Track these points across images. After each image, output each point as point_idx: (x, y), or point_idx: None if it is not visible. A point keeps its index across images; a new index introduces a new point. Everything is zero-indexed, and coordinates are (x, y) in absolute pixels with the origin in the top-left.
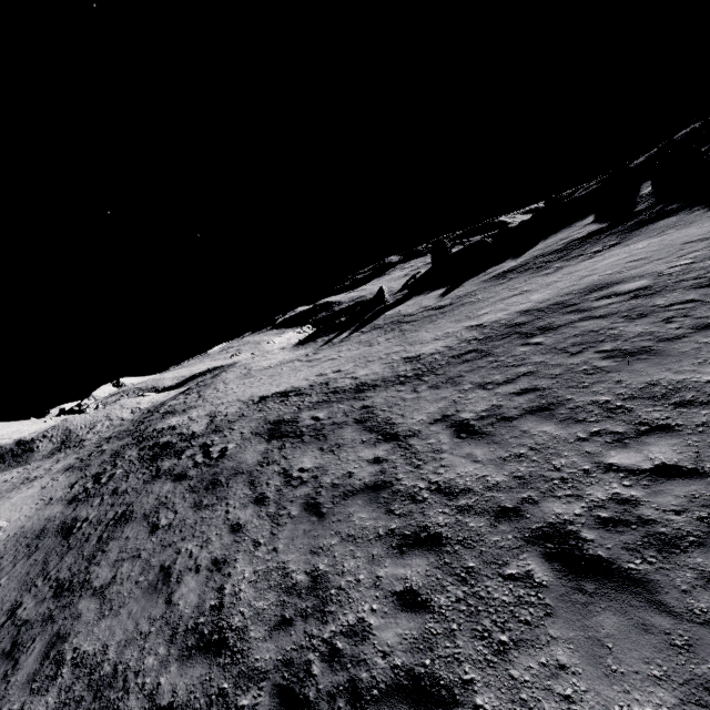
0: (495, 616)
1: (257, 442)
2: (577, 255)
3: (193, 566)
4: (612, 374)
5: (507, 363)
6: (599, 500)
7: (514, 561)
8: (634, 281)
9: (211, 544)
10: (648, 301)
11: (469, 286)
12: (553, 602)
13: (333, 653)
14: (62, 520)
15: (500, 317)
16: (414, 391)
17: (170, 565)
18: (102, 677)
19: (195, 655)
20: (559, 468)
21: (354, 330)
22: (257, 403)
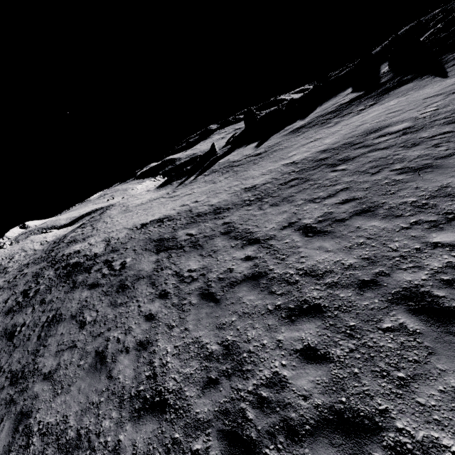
0: (387, 359)
1: (149, 255)
2: (348, 113)
3: (123, 348)
4: (410, 183)
5: (325, 184)
6: (438, 268)
7: (386, 318)
8: (398, 124)
9: (133, 331)
10: (415, 135)
11: (275, 139)
12: (431, 344)
13: (261, 401)
14: (4, 327)
15: (307, 156)
16: (260, 209)
17: (103, 350)
18: (68, 441)
19: (144, 415)
20: (396, 249)
21: (198, 174)
22: (140, 228)
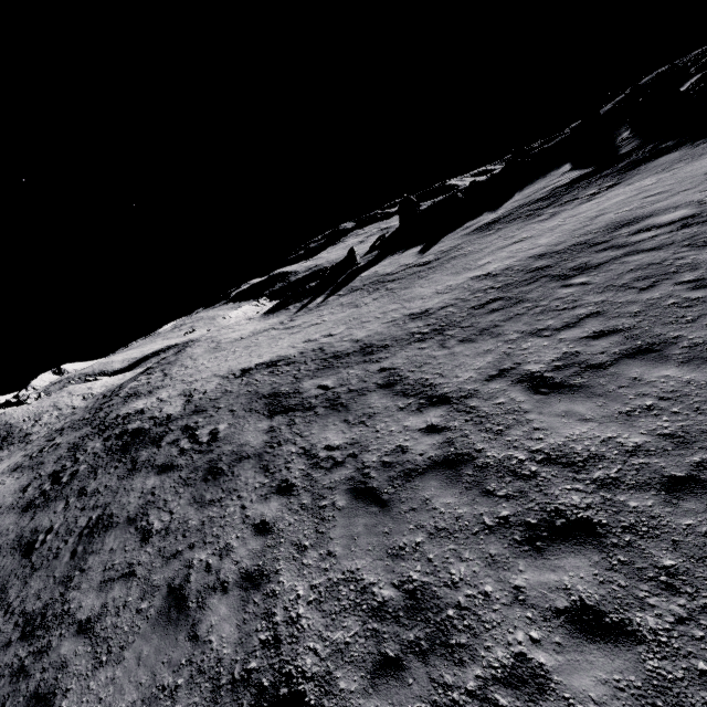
0: None
1: (256, 419)
2: (570, 200)
3: (216, 584)
4: None
5: (554, 307)
6: None
7: None
8: (669, 212)
9: (233, 551)
10: None
11: (451, 241)
12: None
13: None
14: (18, 534)
15: (511, 264)
16: (442, 347)
17: (181, 584)
18: None
19: None
20: None
21: (329, 294)
22: (240, 376)
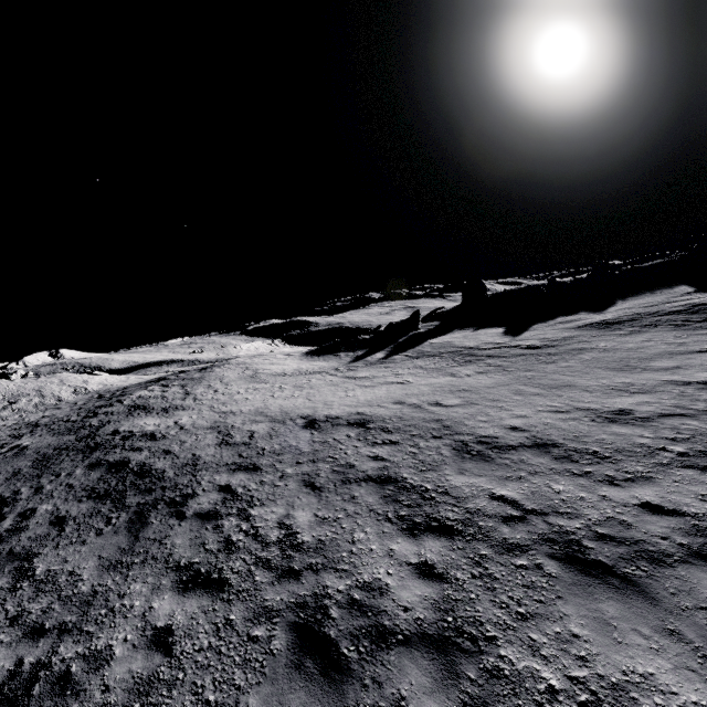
0: None
1: (377, 526)
2: None
3: None
4: None
5: None
6: None
7: None
8: None
9: None
10: None
11: (552, 331)
12: None
13: None
14: None
15: None
16: None
17: None
18: None
19: None
20: None
21: (391, 351)
22: (307, 427)
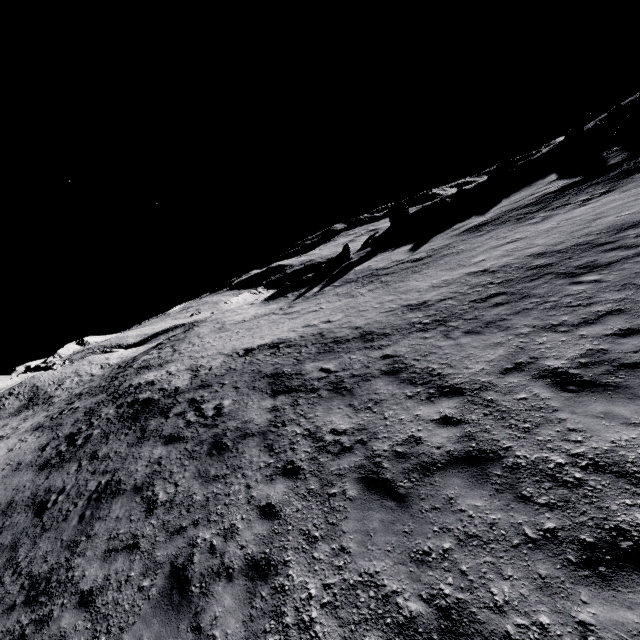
0: None
1: (259, 397)
2: (562, 205)
3: (221, 568)
4: None
5: (566, 303)
6: None
7: None
8: None
9: (238, 534)
10: None
11: (441, 241)
12: None
13: None
14: (33, 491)
15: (508, 262)
16: (446, 337)
17: (184, 564)
18: None
19: None
20: None
21: (325, 284)
22: (244, 355)
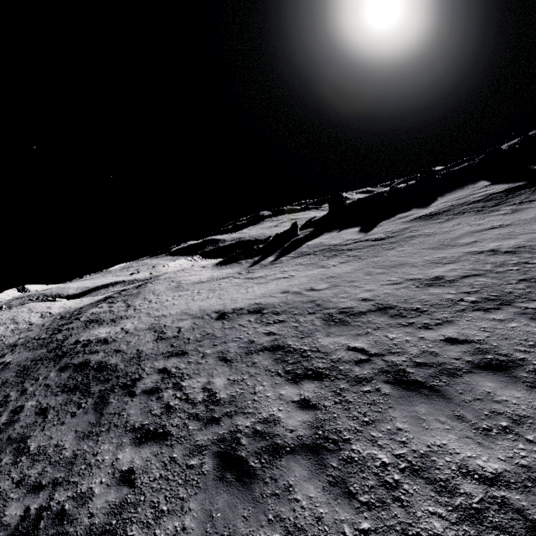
0: None
1: (271, 380)
2: (525, 201)
3: None
4: None
5: None
6: None
7: None
8: None
9: None
10: None
11: (393, 225)
12: None
13: None
14: None
15: (521, 244)
16: None
17: None
18: None
19: None
20: None
21: (279, 255)
22: (219, 319)
